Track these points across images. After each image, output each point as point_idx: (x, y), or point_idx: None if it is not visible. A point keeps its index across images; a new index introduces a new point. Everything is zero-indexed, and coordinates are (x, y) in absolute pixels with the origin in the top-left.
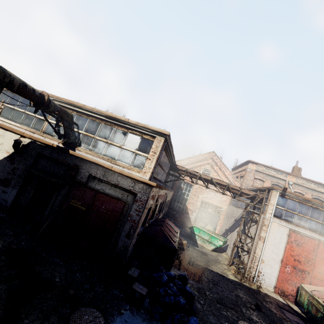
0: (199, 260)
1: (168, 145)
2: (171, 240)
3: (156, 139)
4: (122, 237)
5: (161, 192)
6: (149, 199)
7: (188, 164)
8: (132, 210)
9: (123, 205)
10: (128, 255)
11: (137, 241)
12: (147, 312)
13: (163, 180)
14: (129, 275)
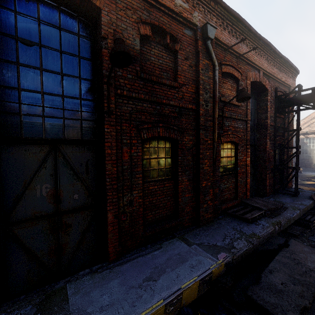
0: (312, 175)
1: None
2: None
3: None
4: None
5: None
6: None
7: (303, 125)
8: None
9: None
10: None
11: None
12: None
13: None
14: None
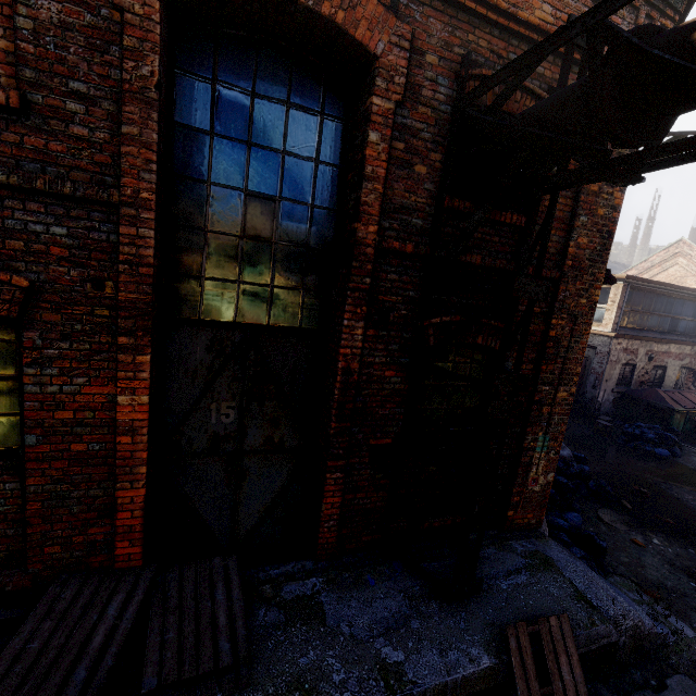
0: None
1: (643, 285)
2: (670, 401)
3: (613, 287)
4: (588, 389)
5: (661, 348)
6: (614, 351)
7: None
8: (594, 363)
9: (585, 360)
10: (603, 410)
11: (620, 402)
12: (612, 440)
13: (691, 331)
14: (598, 418)
